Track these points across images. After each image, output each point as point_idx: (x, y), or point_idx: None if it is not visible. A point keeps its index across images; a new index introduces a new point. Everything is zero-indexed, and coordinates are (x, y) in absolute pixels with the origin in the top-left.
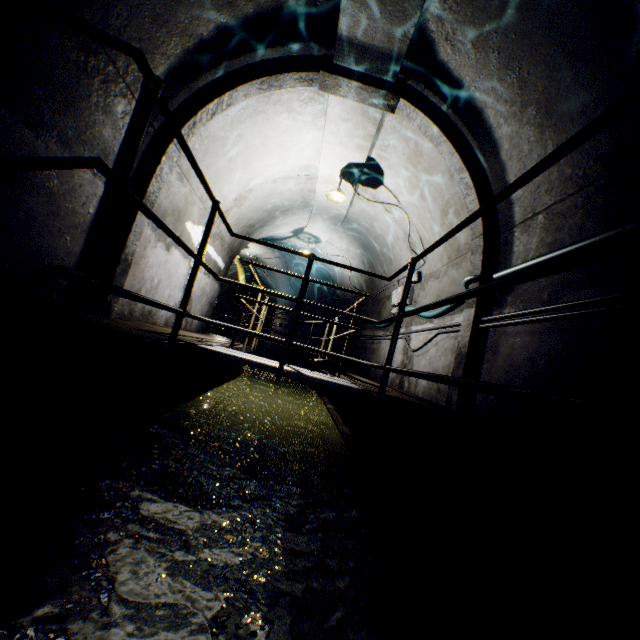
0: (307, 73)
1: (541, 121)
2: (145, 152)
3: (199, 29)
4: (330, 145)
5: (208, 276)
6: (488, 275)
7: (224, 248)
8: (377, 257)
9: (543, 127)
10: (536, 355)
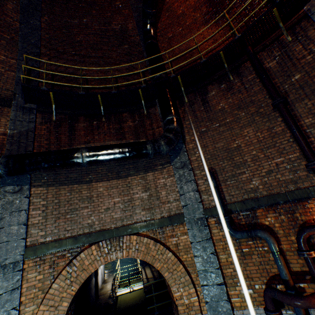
0: None
1: None
2: None
3: None
4: None
5: None
6: None
7: None
8: None
9: None
10: None
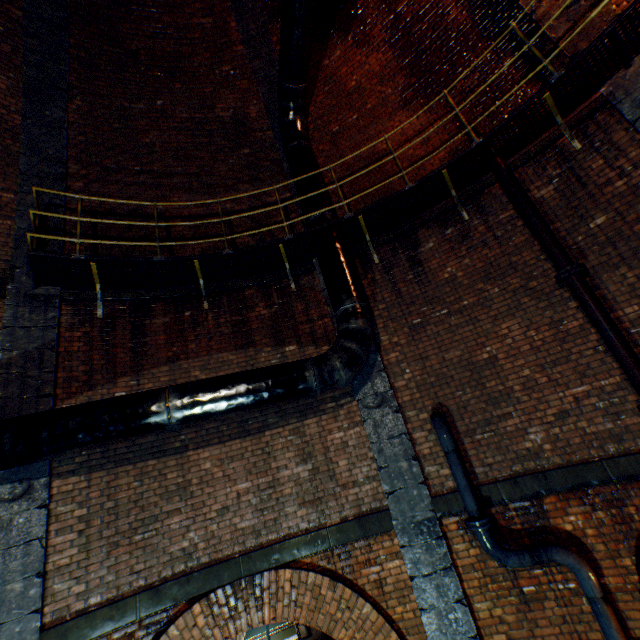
0: None
1: None
2: None
3: None
4: None
5: None
6: None
7: None
8: None
9: None
10: None
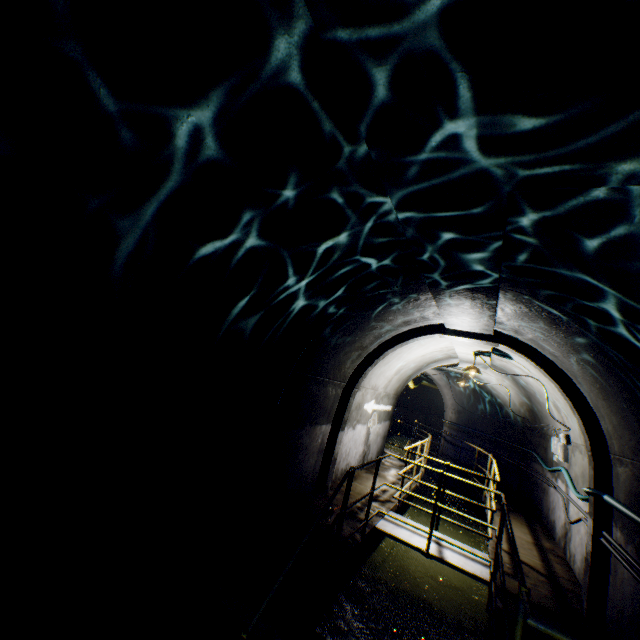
0: (429, 335)
1: (604, 394)
2: (341, 395)
3: (365, 342)
4: (459, 344)
5: (380, 422)
6: (598, 494)
7: (390, 398)
8: (531, 396)
9: (607, 398)
10: (633, 595)
